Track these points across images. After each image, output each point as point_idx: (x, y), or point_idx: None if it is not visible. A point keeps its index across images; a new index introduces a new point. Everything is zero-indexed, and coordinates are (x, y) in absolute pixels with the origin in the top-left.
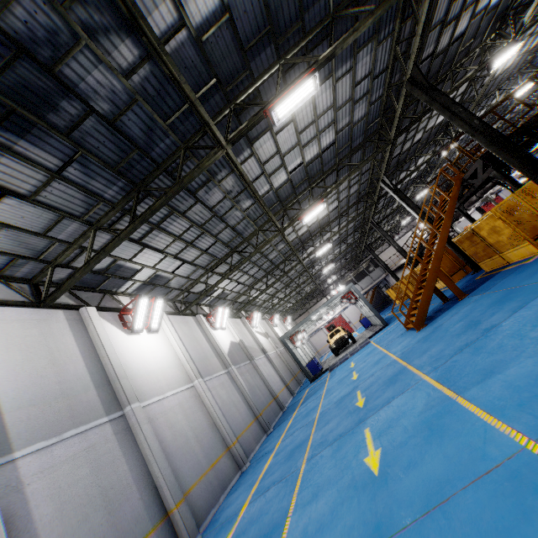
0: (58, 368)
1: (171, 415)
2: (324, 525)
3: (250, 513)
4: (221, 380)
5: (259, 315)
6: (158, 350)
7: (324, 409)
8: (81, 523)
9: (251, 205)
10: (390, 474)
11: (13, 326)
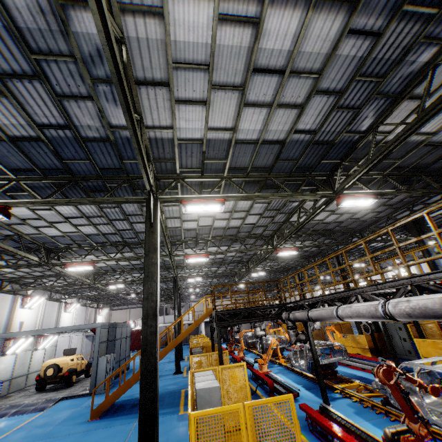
0: None
1: None
2: None
3: None
4: None
5: None
6: None
7: None
8: None
9: None
10: None
11: (425, 263)
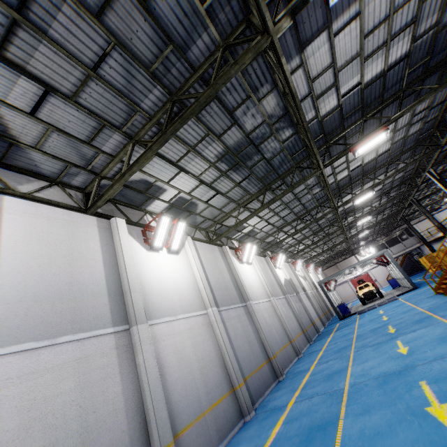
0: (222, 275)
1: (263, 313)
2: (375, 367)
3: (319, 368)
4: (282, 301)
5: (301, 262)
6: (252, 275)
7: (360, 333)
8: (242, 345)
9: (319, 191)
10: (414, 353)
11: (206, 252)
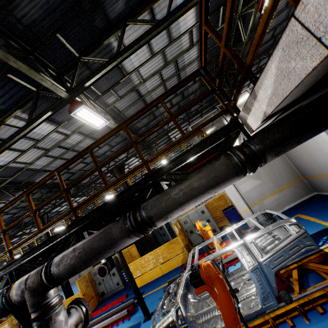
0: None
1: None
2: None
3: None
4: None
5: None
6: None
7: None
8: None
9: None
10: None
11: None
